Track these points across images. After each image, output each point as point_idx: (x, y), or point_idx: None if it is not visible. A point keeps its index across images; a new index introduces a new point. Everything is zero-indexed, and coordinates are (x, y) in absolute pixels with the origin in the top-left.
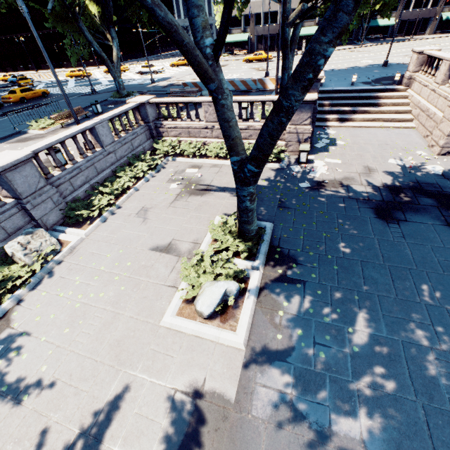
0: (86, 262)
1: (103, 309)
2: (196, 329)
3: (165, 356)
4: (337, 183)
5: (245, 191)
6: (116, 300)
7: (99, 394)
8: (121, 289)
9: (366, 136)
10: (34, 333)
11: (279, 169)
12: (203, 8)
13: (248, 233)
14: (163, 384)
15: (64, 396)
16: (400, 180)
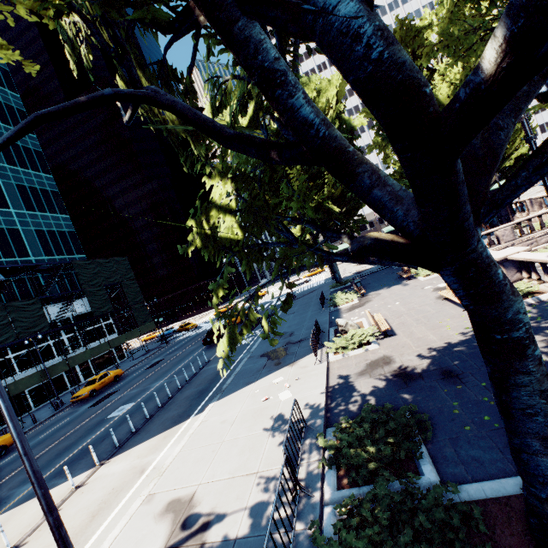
0: None
1: None
2: None
3: None
4: None
5: None
6: None
7: None
8: None
9: None
10: None
11: None
12: None
13: None
14: None
15: None
16: None
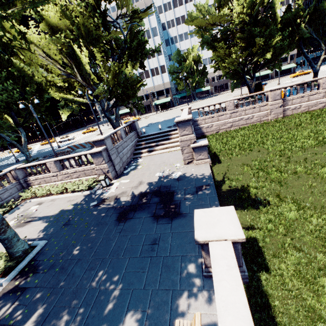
0: None
1: None
2: None
3: None
4: (114, 197)
5: None
6: None
7: None
8: None
9: (157, 159)
10: None
11: (88, 194)
12: None
13: (13, 254)
14: None
15: None
16: (151, 187)
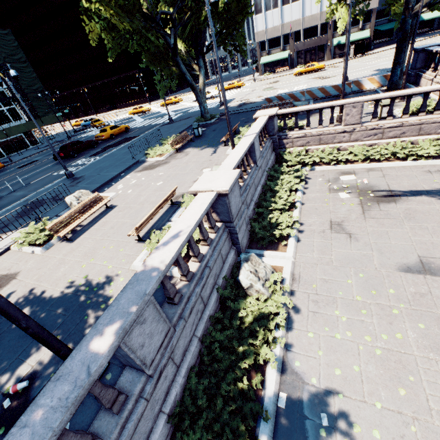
0: (326, 291)
1: (425, 357)
2: None
3: None
4: None
5: None
6: (431, 344)
7: None
8: (421, 327)
9: None
10: (353, 395)
11: None
12: None
13: None
14: None
15: None
16: None
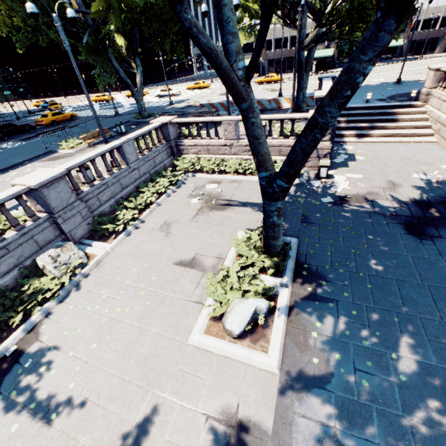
0: (111, 276)
1: (130, 324)
2: (226, 349)
3: (194, 378)
4: (360, 198)
5: (273, 206)
6: (142, 315)
7: (127, 416)
8: (147, 304)
9: (386, 151)
10: (62, 347)
11: (299, 184)
12: (237, 34)
13: (274, 248)
14: (194, 408)
15: (92, 417)
16: (428, 195)
